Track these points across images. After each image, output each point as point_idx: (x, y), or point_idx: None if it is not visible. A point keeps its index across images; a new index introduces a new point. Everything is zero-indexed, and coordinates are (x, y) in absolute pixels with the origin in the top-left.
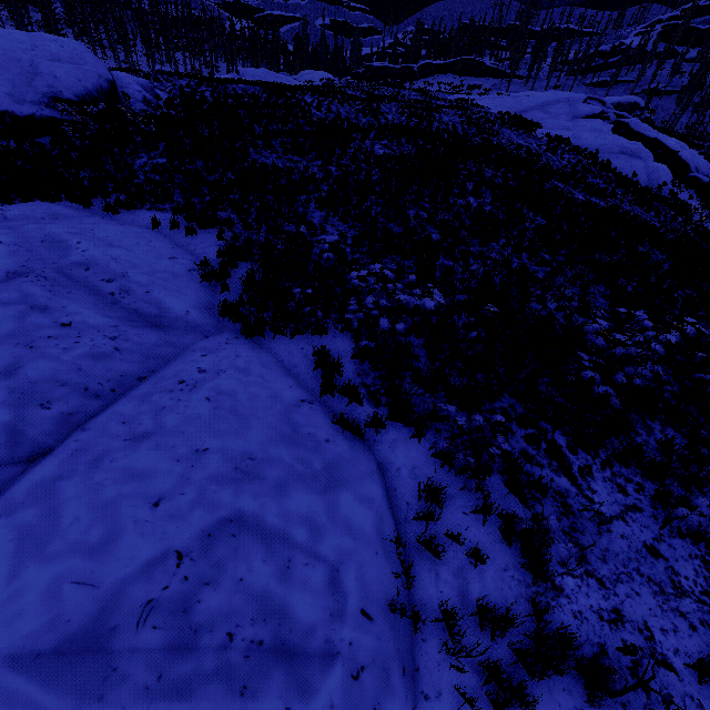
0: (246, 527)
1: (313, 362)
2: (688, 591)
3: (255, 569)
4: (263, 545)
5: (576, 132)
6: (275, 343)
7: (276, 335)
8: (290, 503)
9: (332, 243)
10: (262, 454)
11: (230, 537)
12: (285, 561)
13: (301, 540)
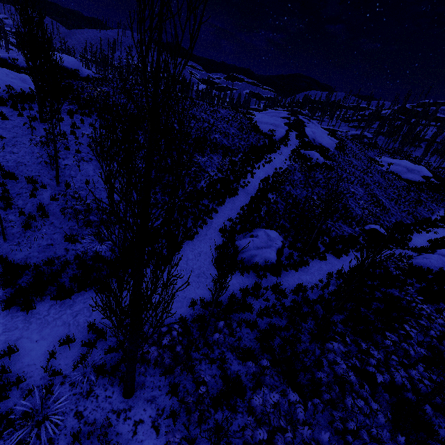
0: (4, 81)
1: None
2: (64, 110)
3: (1, 82)
4: (4, 82)
5: (263, 118)
6: None
7: None
8: (13, 83)
9: None
10: (17, 84)
11: (1, 80)
12: (6, 84)
13: (10, 84)
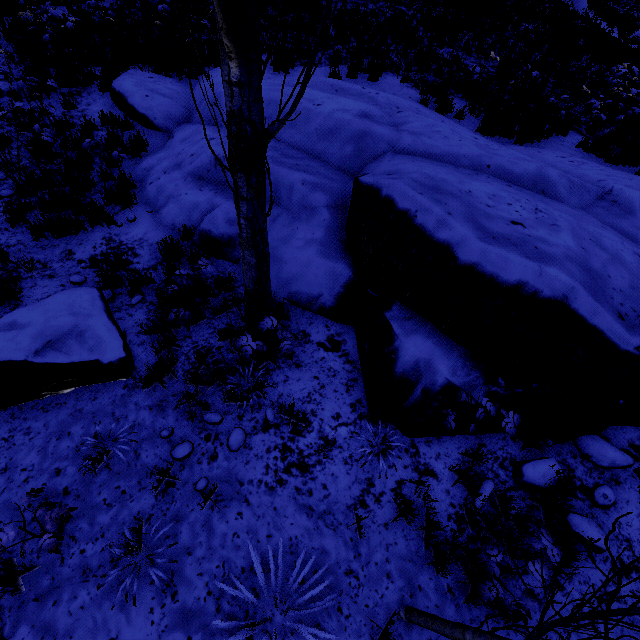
0: None
1: (579, 150)
2: None
3: None
4: None
5: None
6: (542, 145)
7: (536, 140)
8: None
9: (499, 70)
10: None
11: None
12: None
13: None
